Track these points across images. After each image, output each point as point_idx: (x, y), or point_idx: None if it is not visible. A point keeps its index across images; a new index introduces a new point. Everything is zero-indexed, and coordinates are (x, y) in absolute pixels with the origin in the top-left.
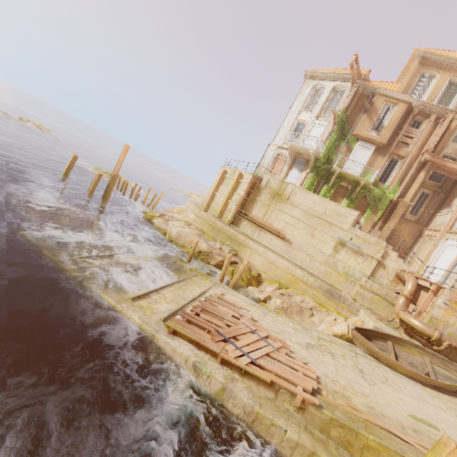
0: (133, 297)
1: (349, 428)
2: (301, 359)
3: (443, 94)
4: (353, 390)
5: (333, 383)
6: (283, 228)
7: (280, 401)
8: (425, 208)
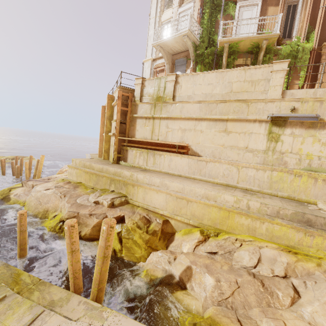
0: None
1: None
2: None
3: None
4: None
5: None
6: (182, 139)
7: None
8: None
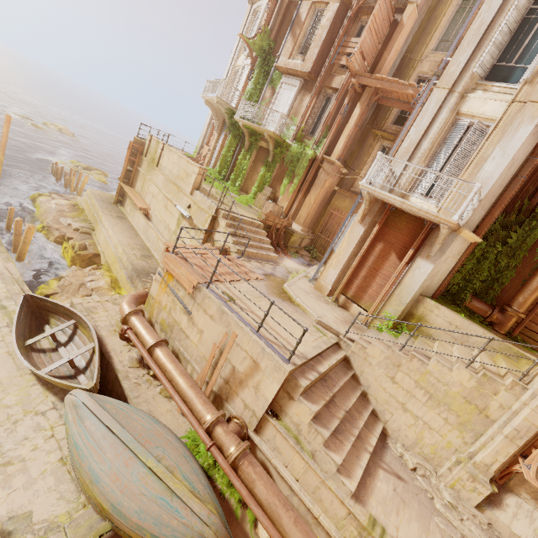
0: None
1: None
2: None
3: None
4: None
5: None
6: (150, 202)
7: None
8: None
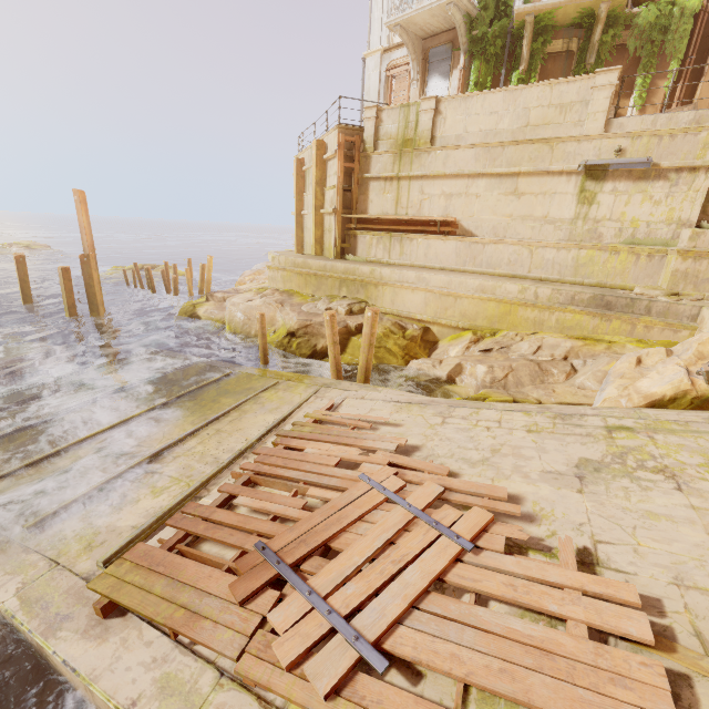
0: (34, 522)
1: None
2: (569, 548)
3: None
4: None
5: None
6: (446, 211)
7: None
8: None
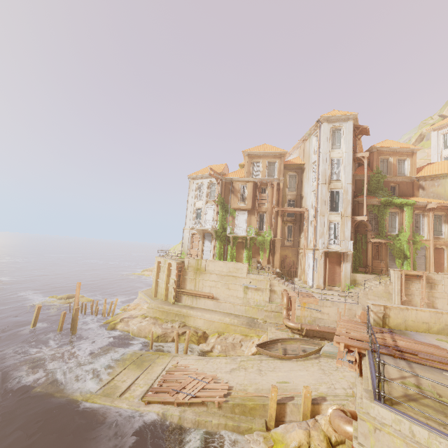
0: (119, 395)
1: (241, 404)
2: (223, 381)
3: (269, 170)
4: (251, 384)
5: (240, 385)
6: (210, 291)
7: (210, 409)
8: (293, 235)
